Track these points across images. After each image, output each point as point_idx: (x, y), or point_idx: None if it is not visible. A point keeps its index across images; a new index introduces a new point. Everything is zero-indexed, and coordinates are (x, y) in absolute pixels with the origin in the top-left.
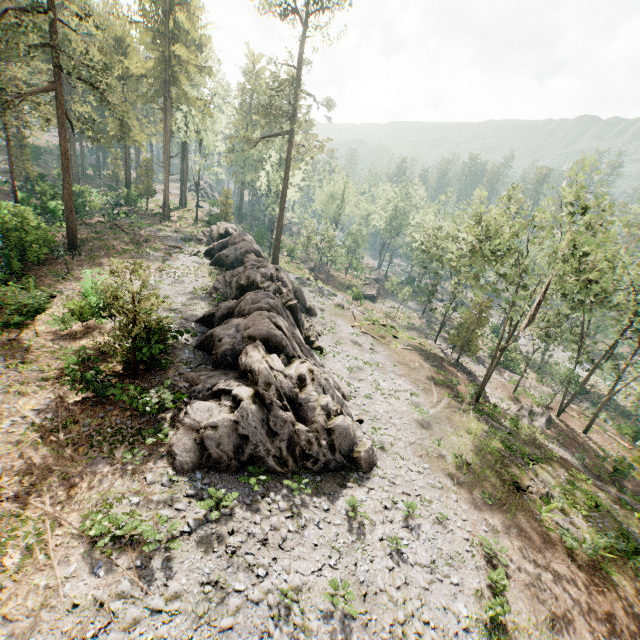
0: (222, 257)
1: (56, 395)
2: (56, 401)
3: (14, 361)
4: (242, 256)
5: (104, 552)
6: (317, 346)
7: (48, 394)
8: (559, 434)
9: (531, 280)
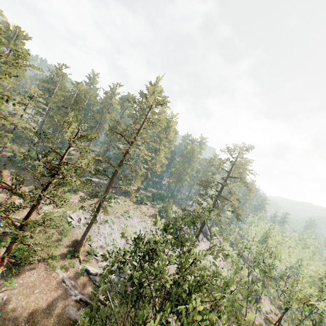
0: None
1: (155, 212)
2: (155, 212)
3: (153, 207)
4: None
5: (151, 222)
6: (198, 239)
7: (154, 211)
8: None
9: None
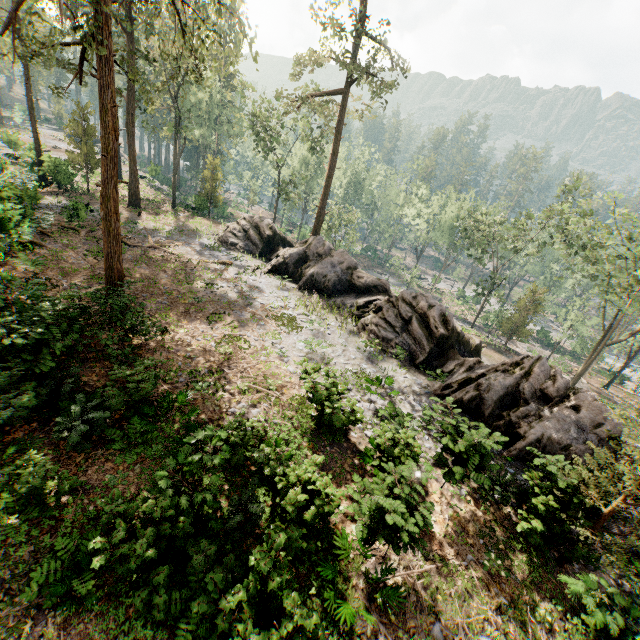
0: (316, 277)
1: None
2: None
3: None
4: (344, 274)
5: None
6: None
7: None
8: (600, 397)
9: (603, 272)
